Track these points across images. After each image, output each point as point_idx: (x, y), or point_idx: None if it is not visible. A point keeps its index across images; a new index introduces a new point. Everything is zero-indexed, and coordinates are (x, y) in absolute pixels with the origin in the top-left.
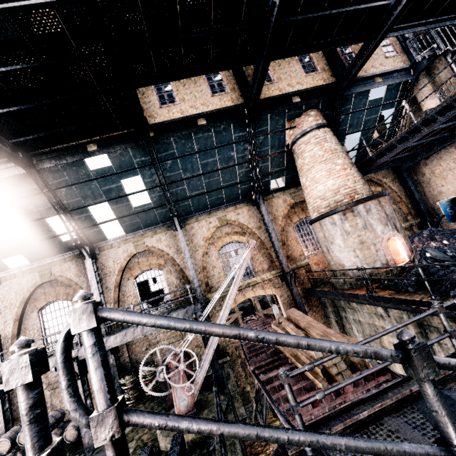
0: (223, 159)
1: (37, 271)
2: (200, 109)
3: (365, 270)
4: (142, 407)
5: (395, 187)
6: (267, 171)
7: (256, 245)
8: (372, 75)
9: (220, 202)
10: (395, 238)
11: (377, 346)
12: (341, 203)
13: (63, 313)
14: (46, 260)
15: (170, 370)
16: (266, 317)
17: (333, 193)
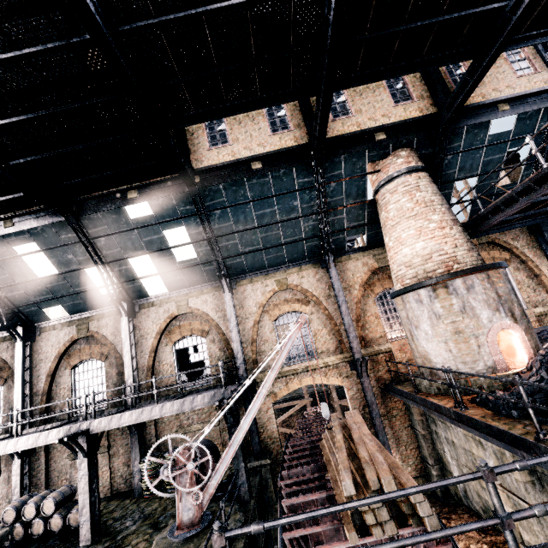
0: (283, 209)
1: (75, 324)
2: (255, 150)
3: (452, 373)
4: (157, 503)
5: (531, 253)
6: (342, 225)
7: (321, 318)
8: (494, 101)
9: (280, 261)
10: (511, 330)
11: (476, 485)
12: (433, 274)
13: (95, 375)
14: (85, 313)
15: (177, 467)
16: (330, 413)
17: (422, 259)
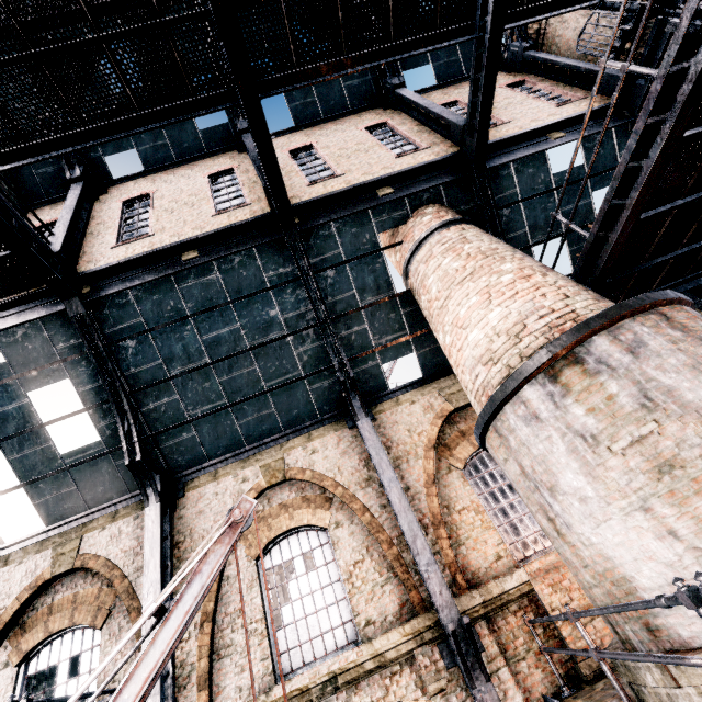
0: (253, 326)
1: None
2: (187, 235)
3: None
4: None
5: None
6: (367, 343)
7: (359, 533)
8: (538, 128)
9: (269, 428)
10: None
11: None
12: None
13: None
14: None
15: None
16: None
17: (509, 337)
